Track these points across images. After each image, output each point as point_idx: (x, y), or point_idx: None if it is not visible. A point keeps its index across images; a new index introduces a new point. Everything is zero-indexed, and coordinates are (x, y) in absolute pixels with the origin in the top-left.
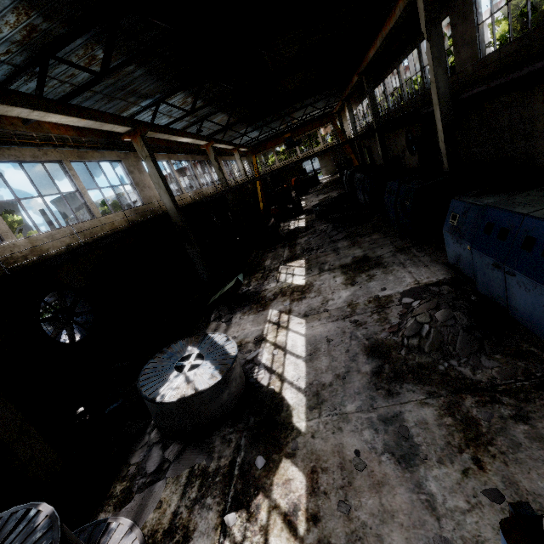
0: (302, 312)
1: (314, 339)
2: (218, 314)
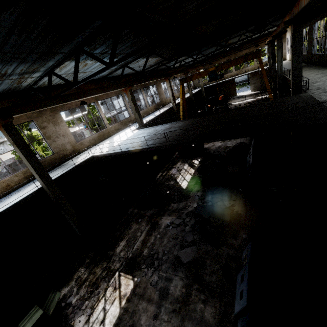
0: None
1: None
2: None
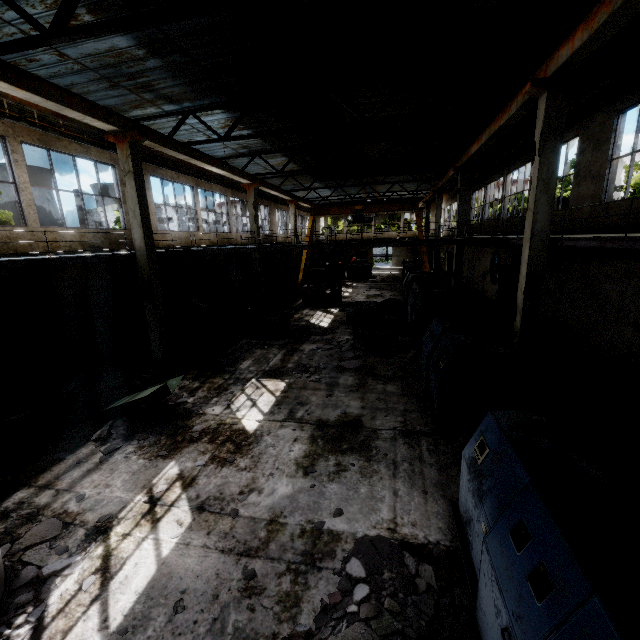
0: (203, 495)
1: (164, 586)
2: (106, 432)
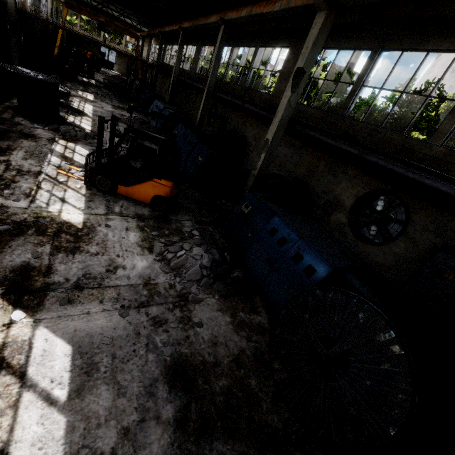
0: (92, 104)
1: (97, 110)
2: None
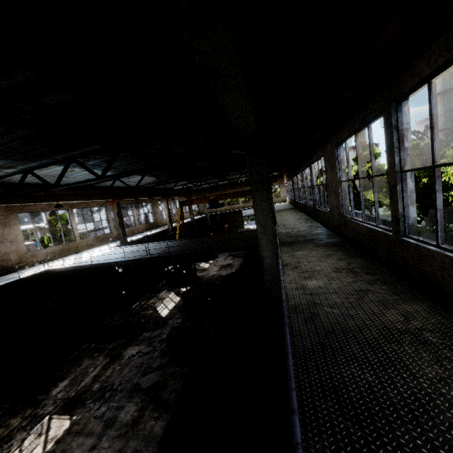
0: None
1: None
2: None
